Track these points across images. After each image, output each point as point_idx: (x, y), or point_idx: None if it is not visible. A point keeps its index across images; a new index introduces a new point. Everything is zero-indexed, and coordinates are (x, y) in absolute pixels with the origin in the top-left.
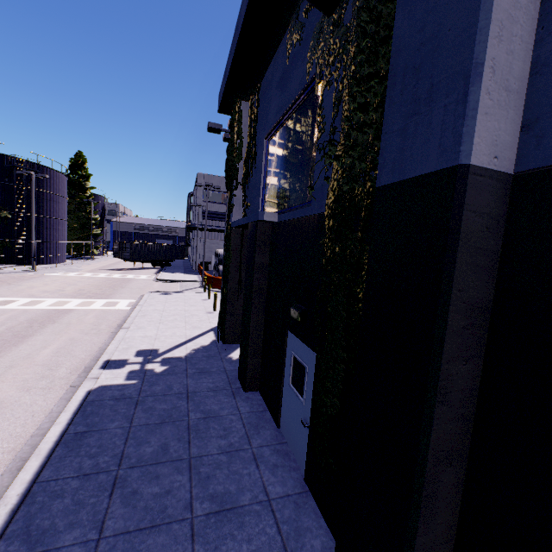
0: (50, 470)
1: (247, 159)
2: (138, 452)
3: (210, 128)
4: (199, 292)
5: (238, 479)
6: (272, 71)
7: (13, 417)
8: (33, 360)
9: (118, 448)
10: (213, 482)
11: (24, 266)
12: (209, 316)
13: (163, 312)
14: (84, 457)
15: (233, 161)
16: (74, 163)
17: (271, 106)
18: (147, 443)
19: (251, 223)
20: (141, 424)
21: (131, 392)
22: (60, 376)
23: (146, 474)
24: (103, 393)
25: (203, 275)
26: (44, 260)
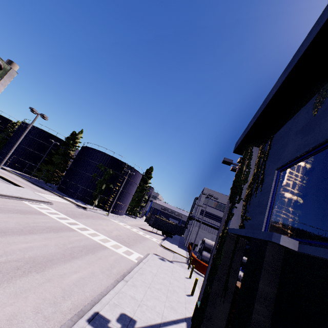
0: None
1: (252, 183)
2: None
3: (224, 161)
4: (184, 268)
5: None
6: (289, 125)
7: None
8: (62, 281)
9: None
10: None
11: (105, 212)
12: (186, 298)
13: (154, 276)
14: None
15: (239, 182)
16: (148, 171)
17: (287, 147)
18: None
19: (256, 239)
20: None
21: None
22: (63, 309)
23: None
24: None
25: (190, 254)
26: (114, 211)
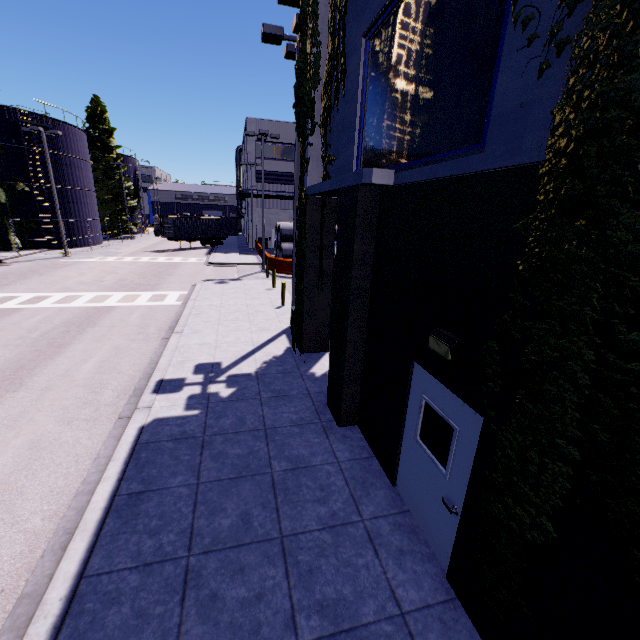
0: (100, 556)
1: (328, 82)
2: (212, 526)
3: (265, 34)
4: (261, 279)
5: (352, 574)
6: None
7: (53, 464)
8: (72, 380)
9: (185, 519)
10: (319, 580)
11: (56, 251)
12: (277, 312)
13: (221, 309)
14: (143, 534)
15: (306, 87)
16: (91, 113)
17: None
18: (221, 512)
19: (345, 189)
20: (212, 480)
21: (194, 429)
22: (106, 402)
23: (226, 565)
24: (158, 431)
25: (263, 257)
26: (77, 243)
